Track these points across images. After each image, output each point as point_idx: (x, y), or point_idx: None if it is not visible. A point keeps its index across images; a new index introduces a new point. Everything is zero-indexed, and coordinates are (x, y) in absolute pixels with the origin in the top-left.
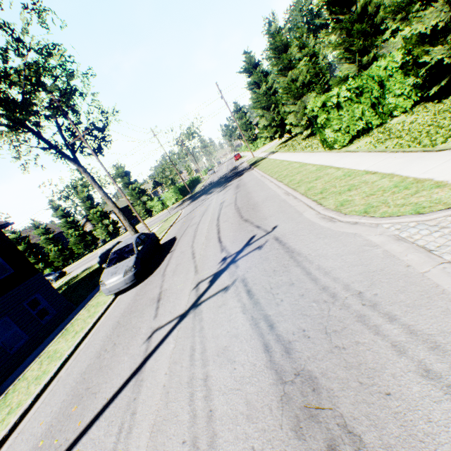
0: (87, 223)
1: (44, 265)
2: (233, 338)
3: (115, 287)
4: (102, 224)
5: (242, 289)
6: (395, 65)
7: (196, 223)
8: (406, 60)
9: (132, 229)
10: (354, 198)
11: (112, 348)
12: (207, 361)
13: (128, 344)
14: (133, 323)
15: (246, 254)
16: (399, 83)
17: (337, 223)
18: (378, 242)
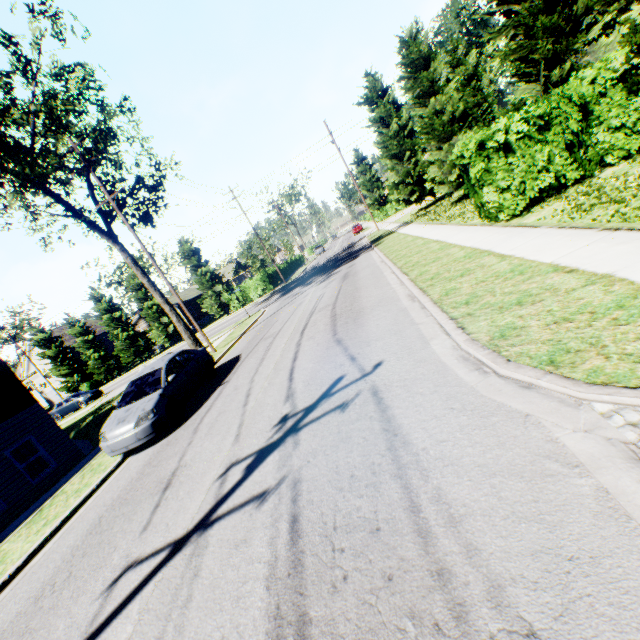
0: (141, 320)
1: (81, 377)
2: None
3: (121, 445)
4: (159, 323)
5: (285, 510)
6: (612, 75)
7: (273, 334)
8: (632, 64)
9: (189, 336)
10: (529, 323)
11: (61, 585)
12: None
13: (82, 587)
14: (113, 532)
15: (318, 417)
16: (617, 107)
17: (490, 378)
18: (581, 456)
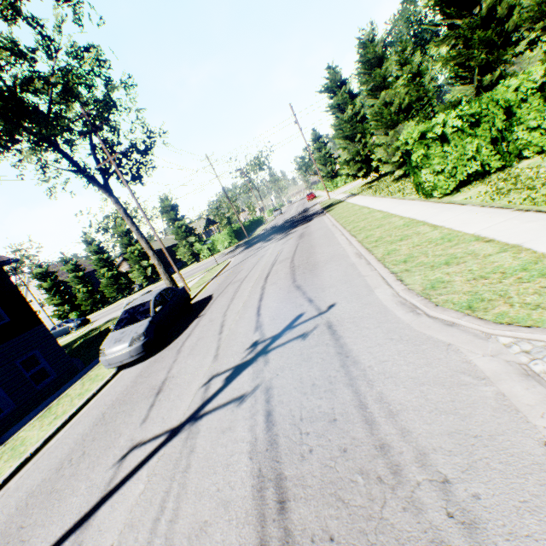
0: (124, 262)
1: (71, 307)
2: (221, 508)
3: (117, 360)
4: (140, 265)
5: (260, 408)
6: (532, 85)
7: (240, 279)
8: None
9: (167, 277)
10: (454, 278)
11: (78, 460)
12: (171, 544)
13: (96, 461)
14: (117, 423)
15: (283, 343)
16: (535, 111)
17: (421, 318)
18: (487, 372)
